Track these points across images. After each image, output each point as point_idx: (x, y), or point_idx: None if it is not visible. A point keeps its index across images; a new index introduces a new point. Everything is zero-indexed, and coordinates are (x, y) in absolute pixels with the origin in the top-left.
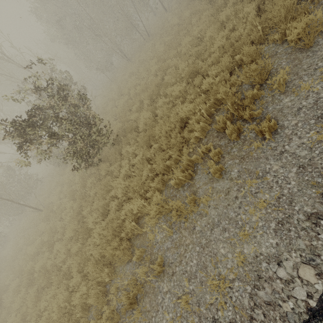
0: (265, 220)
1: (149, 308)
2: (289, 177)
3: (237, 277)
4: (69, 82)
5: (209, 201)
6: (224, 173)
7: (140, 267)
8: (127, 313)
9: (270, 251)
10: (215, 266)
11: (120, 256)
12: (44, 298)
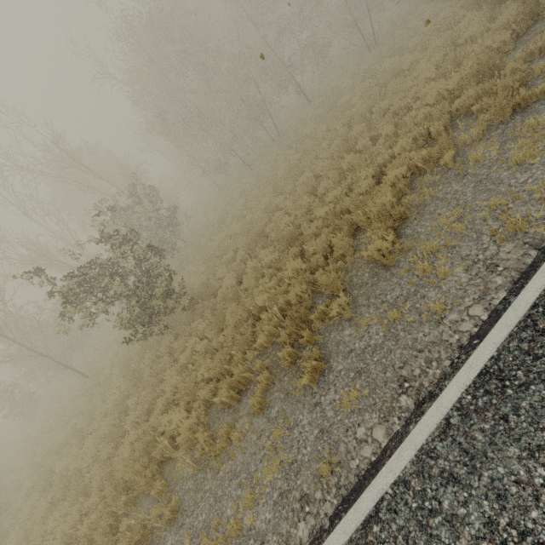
0: (272, 487)
1: None
2: (309, 440)
3: None
4: (155, 199)
5: (242, 440)
6: (266, 408)
7: (155, 505)
8: None
9: (262, 526)
10: (217, 529)
11: (140, 484)
12: (54, 514)
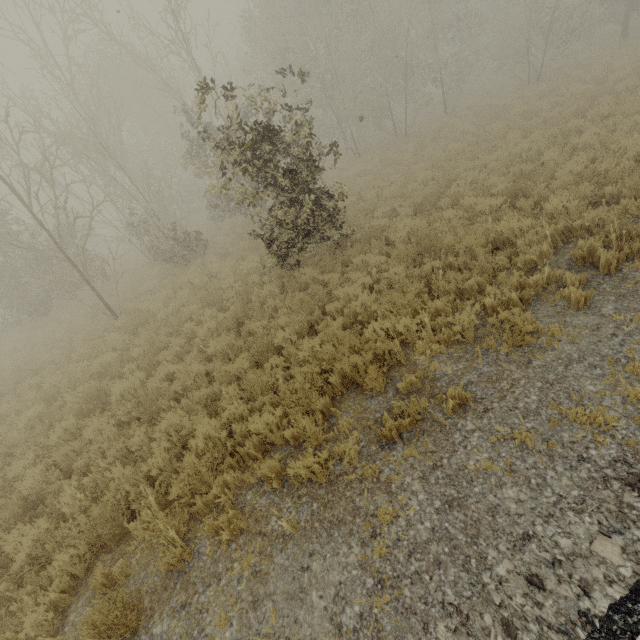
0: None
1: (434, 448)
2: None
3: (623, 415)
4: None
5: (558, 335)
6: (587, 308)
7: (414, 396)
8: (378, 455)
9: None
10: (578, 403)
11: (374, 375)
12: (141, 430)
